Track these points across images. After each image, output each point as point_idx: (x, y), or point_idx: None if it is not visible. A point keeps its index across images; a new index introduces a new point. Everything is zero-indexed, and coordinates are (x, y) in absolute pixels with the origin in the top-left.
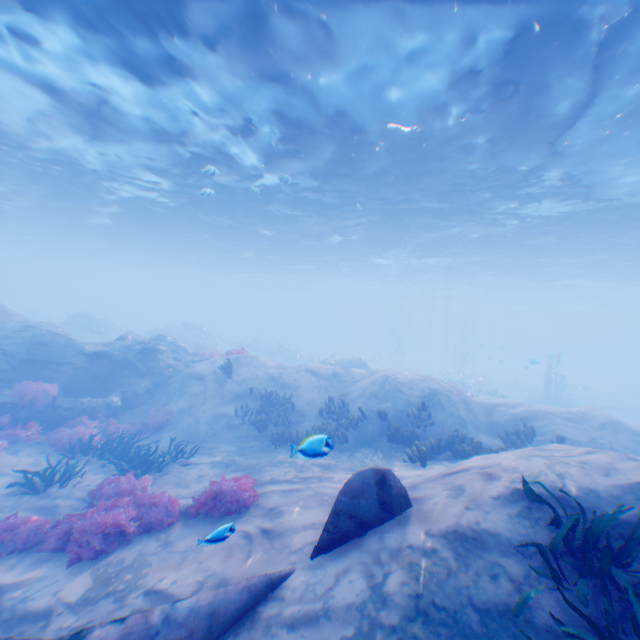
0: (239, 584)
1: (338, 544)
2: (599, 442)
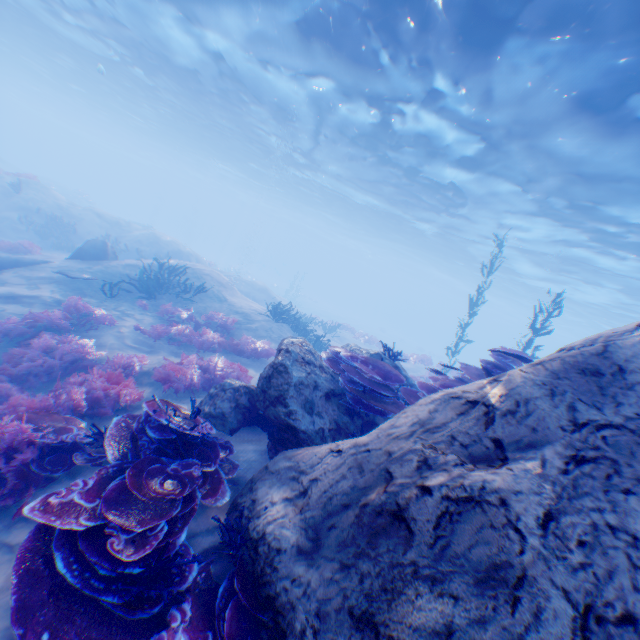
0: (32, 258)
1: (81, 261)
2: (251, 294)
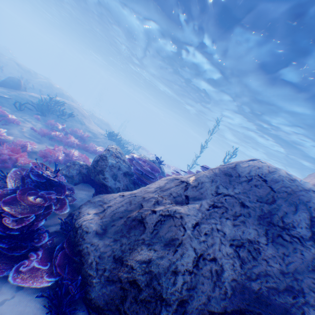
0: None
1: (3, 87)
2: (100, 125)
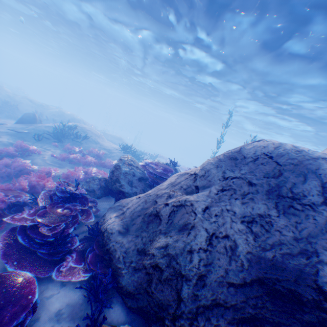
0: None
1: (22, 124)
2: (114, 141)
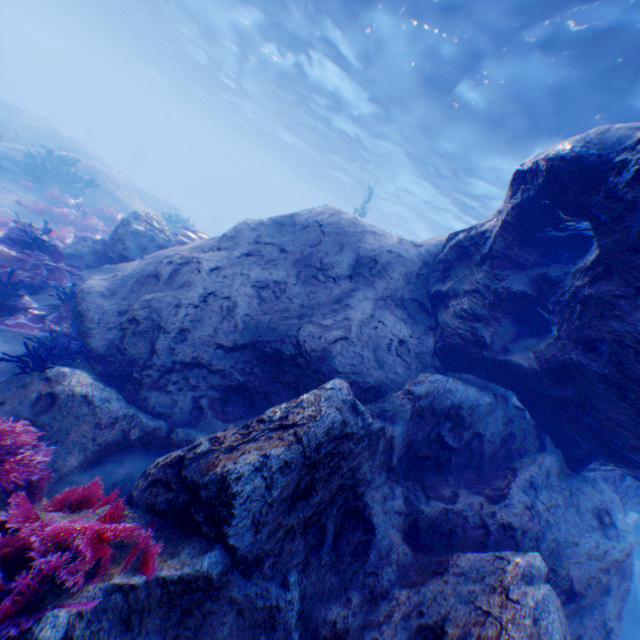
0: None
1: None
2: (161, 211)
